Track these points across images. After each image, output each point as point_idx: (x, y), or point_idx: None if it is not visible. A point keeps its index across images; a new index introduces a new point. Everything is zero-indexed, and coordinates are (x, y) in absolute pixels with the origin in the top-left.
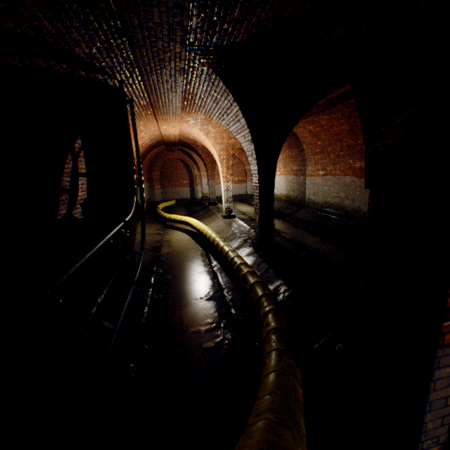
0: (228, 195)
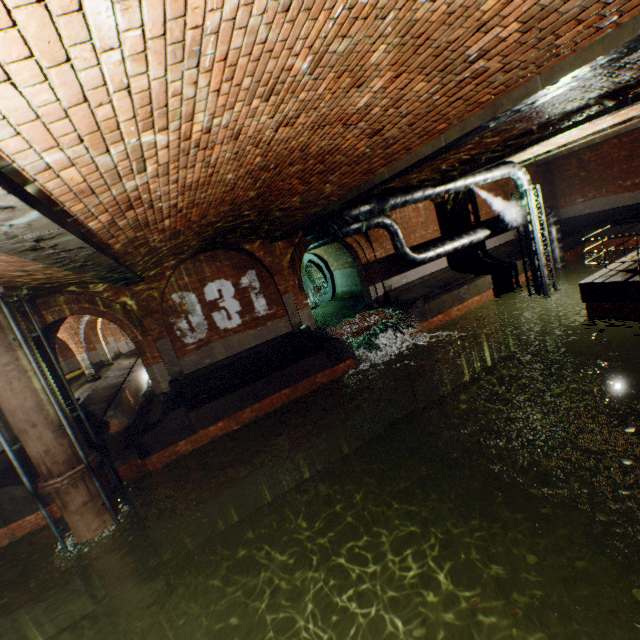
0: (87, 363)
